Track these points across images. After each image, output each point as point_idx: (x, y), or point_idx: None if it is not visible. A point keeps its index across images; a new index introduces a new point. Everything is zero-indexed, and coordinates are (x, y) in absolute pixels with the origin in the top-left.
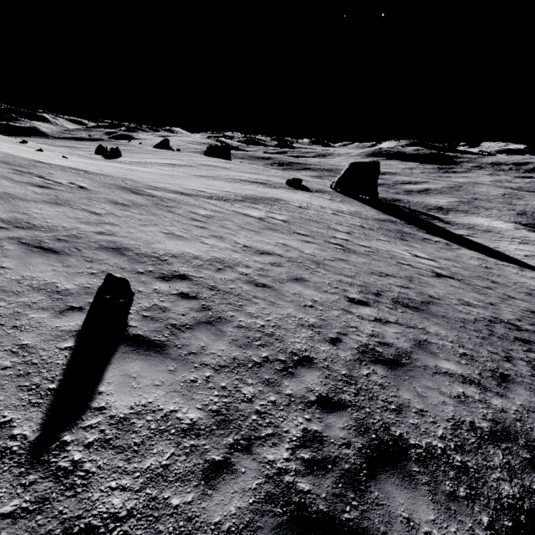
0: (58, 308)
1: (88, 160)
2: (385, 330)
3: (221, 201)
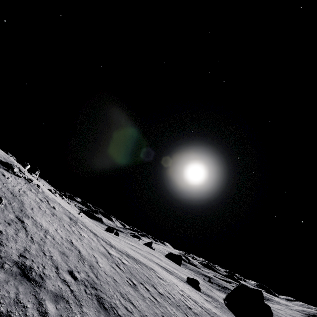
0: None
1: (93, 224)
2: (56, 281)
3: (108, 244)
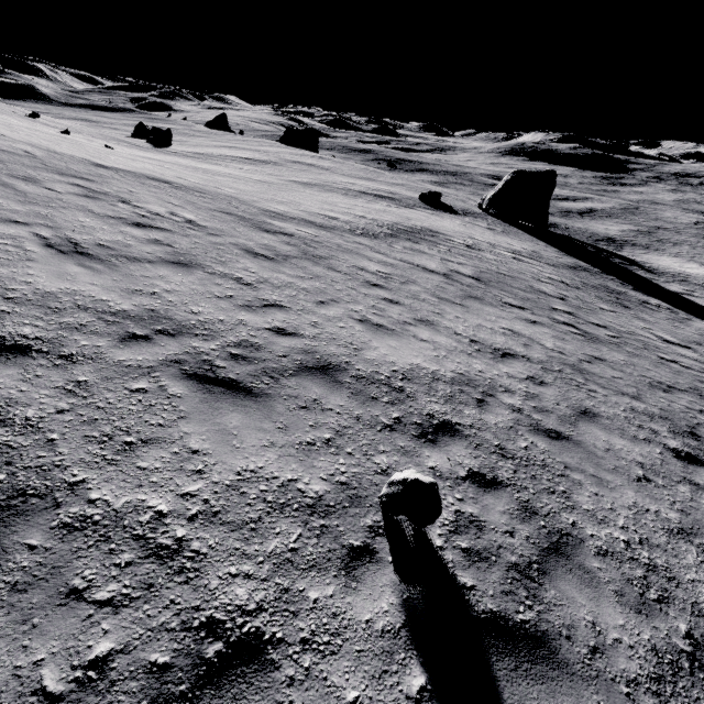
0: (336, 559)
1: (135, 149)
2: None
3: (373, 240)
